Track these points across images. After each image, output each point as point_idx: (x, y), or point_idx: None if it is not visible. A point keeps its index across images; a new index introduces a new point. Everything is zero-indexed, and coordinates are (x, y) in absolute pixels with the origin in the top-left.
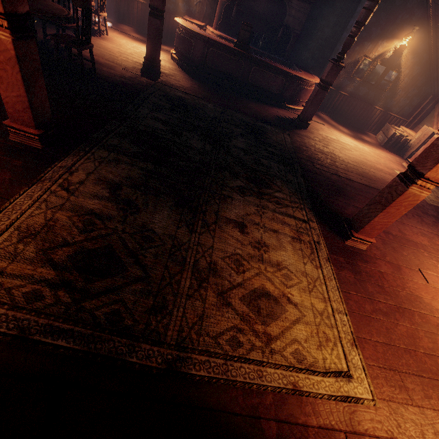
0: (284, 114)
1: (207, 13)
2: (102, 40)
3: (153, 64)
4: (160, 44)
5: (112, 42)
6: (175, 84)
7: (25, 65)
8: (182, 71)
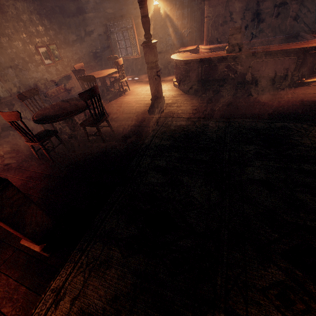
0: (305, 94)
1: (197, 36)
2: (125, 96)
3: (158, 101)
4: (160, 84)
5: (132, 94)
6: (176, 112)
7: (3, 213)
8: (183, 94)
